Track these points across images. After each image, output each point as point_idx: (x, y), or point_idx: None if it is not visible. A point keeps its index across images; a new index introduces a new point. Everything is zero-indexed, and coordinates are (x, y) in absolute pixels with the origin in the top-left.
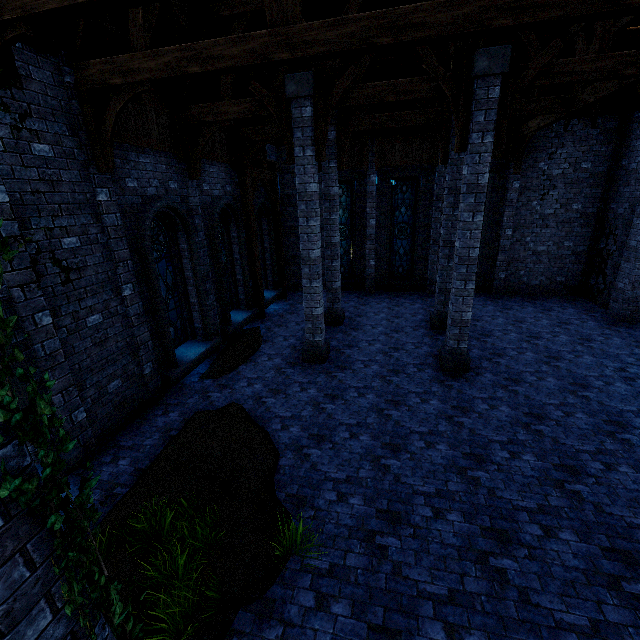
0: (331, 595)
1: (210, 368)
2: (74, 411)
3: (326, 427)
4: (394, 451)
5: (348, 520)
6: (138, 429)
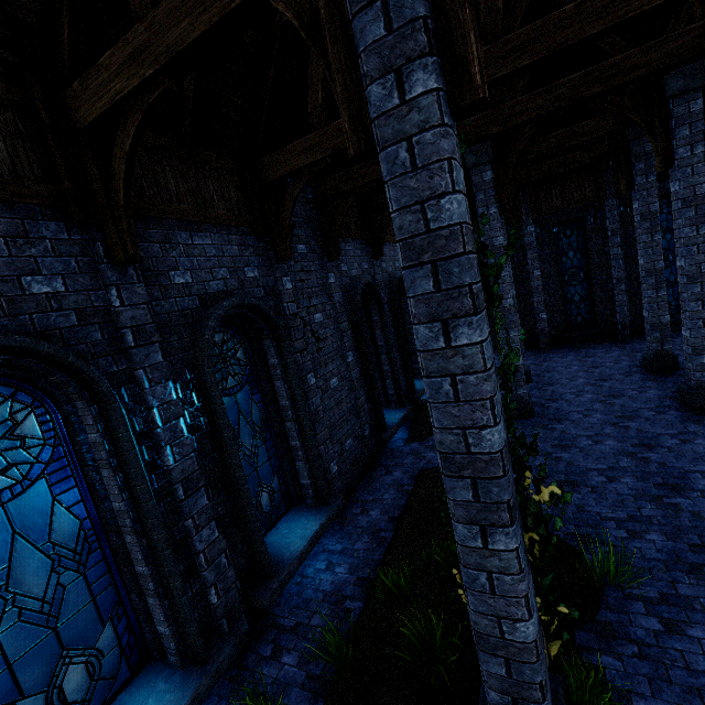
0: (679, 620)
1: (411, 433)
2: (330, 463)
3: (572, 473)
4: (675, 490)
5: (656, 554)
6: (371, 487)
